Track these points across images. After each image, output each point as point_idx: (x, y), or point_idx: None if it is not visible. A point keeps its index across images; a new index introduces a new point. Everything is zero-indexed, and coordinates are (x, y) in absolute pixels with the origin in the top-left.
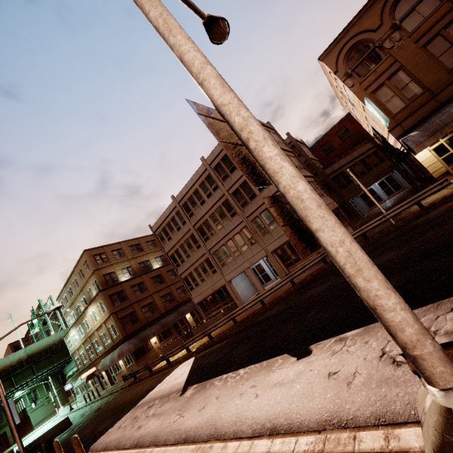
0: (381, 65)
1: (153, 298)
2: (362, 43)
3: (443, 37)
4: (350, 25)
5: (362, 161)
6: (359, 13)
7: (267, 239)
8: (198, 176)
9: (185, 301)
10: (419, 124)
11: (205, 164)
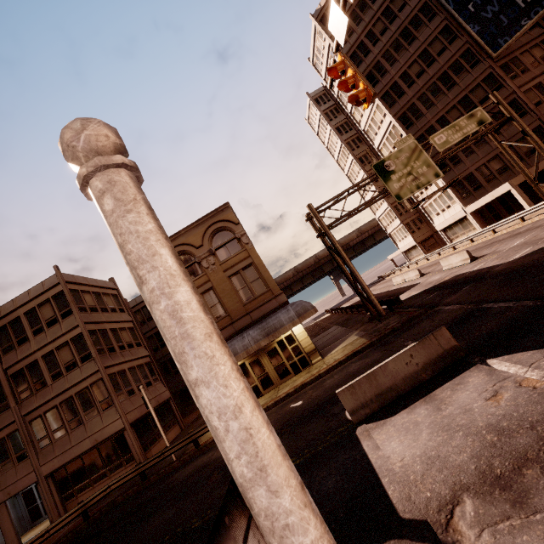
0: (199, 279)
1: None
2: (186, 253)
3: (242, 276)
4: (179, 234)
5: None
6: (187, 228)
7: (45, 454)
8: None
9: None
10: None
11: None
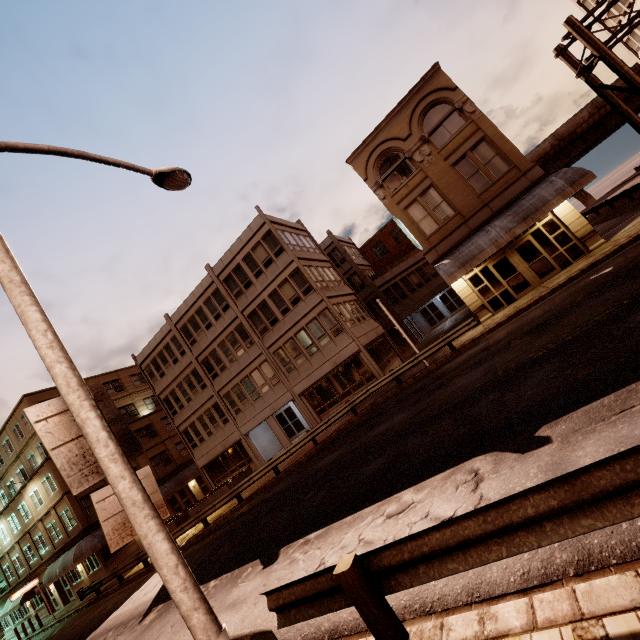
0: (413, 179)
1: (137, 462)
2: (391, 151)
3: (470, 159)
4: (379, 129)
5: (418, 270)
6: (388, 118)
7: (293, 378)
8: (202, 290)
9: (189, 462)
10: (453, 250)
11: (212, 275)
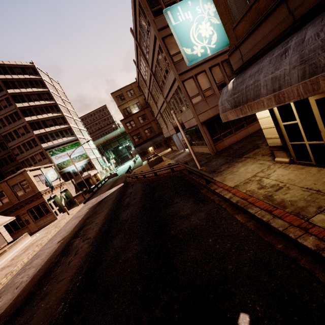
0: None
1: (151, 124)
2: None
3: None
4: None
5: None
6: None
7: None
8: (135, 49)
9: None
10: (259, 56)
11: (134, 38)
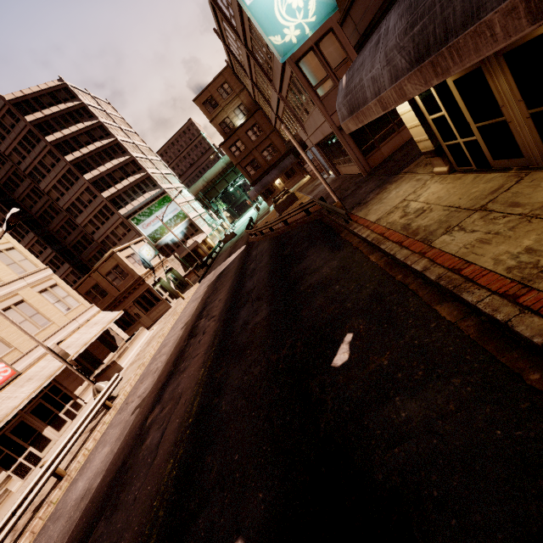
0: None
1: (270, 139)
2: None
3: None
4: None
5: None
6: None
7: (306, 129)
8: (212, 10)
9: None
10: (375, 27)
11: None
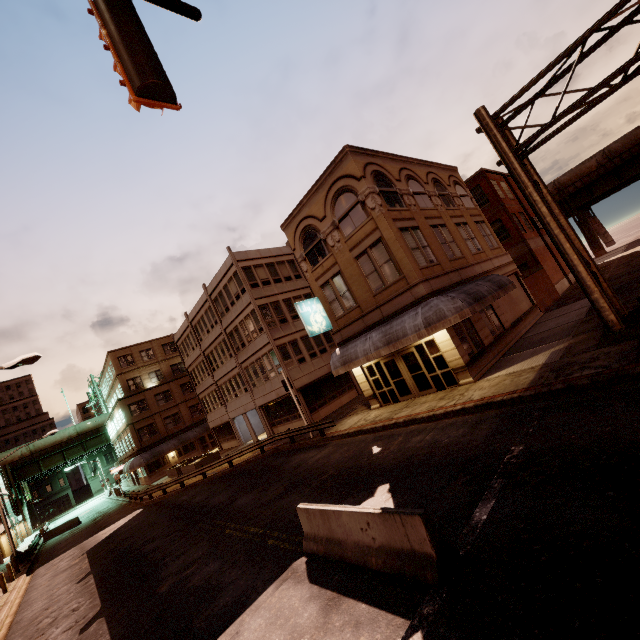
0: (326, 261)
1: (179, 408)
2: (312, 228)
3: (369, 257)
4: (302, 204)
5: None
6: (308, 195)
7: (255, 393)
8: (202, 303)
9: None
10: (353, 338)
11: (206, 294)
